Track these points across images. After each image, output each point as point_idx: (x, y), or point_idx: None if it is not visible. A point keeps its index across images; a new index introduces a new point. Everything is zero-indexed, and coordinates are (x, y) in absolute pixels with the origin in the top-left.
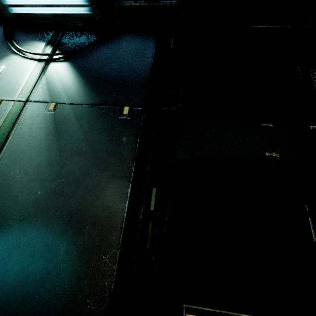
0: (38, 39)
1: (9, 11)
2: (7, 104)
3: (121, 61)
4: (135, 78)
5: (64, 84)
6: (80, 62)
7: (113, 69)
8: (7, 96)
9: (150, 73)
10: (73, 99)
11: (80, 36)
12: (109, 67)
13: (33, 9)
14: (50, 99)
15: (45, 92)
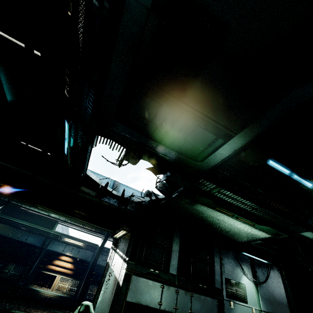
0: (247, 265)
1: (242, 252)
2: (257, 312)
3: (277, 289)
4: (284, 301)
5: (267, 301)
6: (266, 287)
7: (277, 294)
8: (254, 306)
9: (287, 299)
10: (274, 312)
11: (259, 267)
12: (275, 292)
13: (250, 255)
14: (267, 310)
15: (264, 305)
